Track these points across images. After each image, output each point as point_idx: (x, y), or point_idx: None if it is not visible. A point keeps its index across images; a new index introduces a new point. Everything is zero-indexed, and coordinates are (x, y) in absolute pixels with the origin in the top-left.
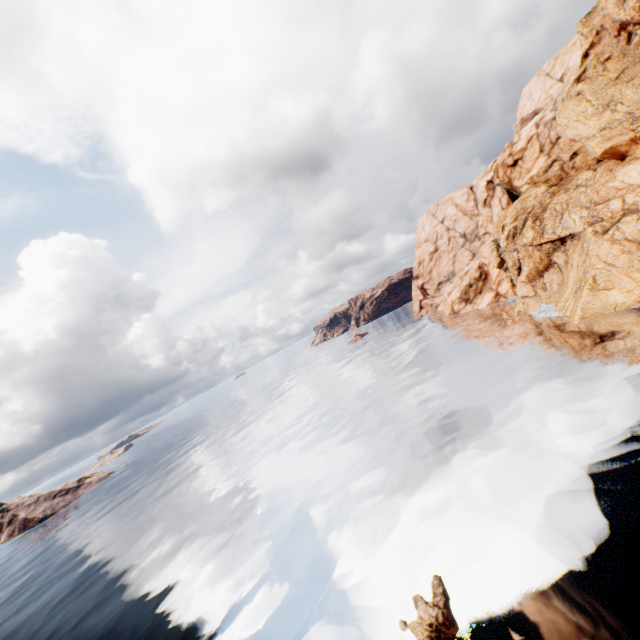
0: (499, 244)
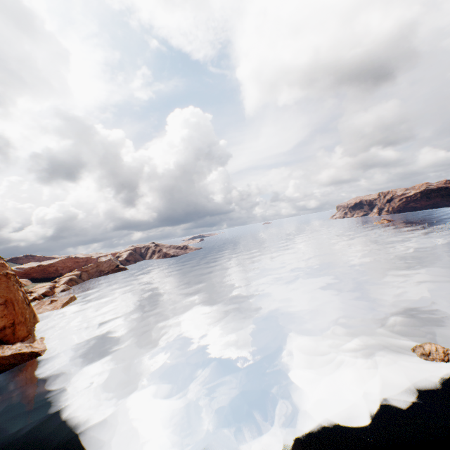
0: None
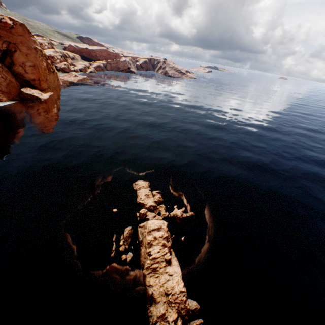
0: None
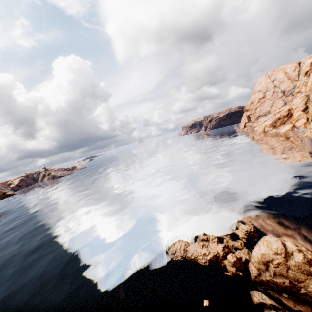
0: (308, 97)
